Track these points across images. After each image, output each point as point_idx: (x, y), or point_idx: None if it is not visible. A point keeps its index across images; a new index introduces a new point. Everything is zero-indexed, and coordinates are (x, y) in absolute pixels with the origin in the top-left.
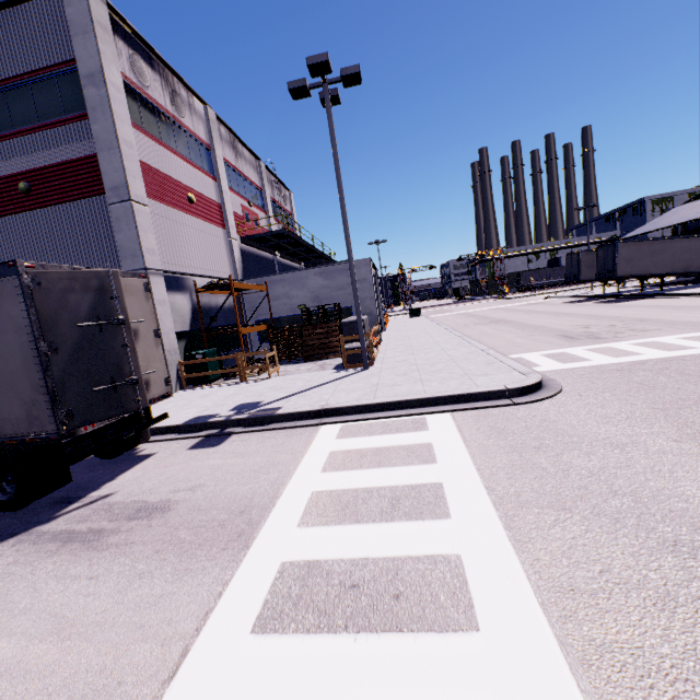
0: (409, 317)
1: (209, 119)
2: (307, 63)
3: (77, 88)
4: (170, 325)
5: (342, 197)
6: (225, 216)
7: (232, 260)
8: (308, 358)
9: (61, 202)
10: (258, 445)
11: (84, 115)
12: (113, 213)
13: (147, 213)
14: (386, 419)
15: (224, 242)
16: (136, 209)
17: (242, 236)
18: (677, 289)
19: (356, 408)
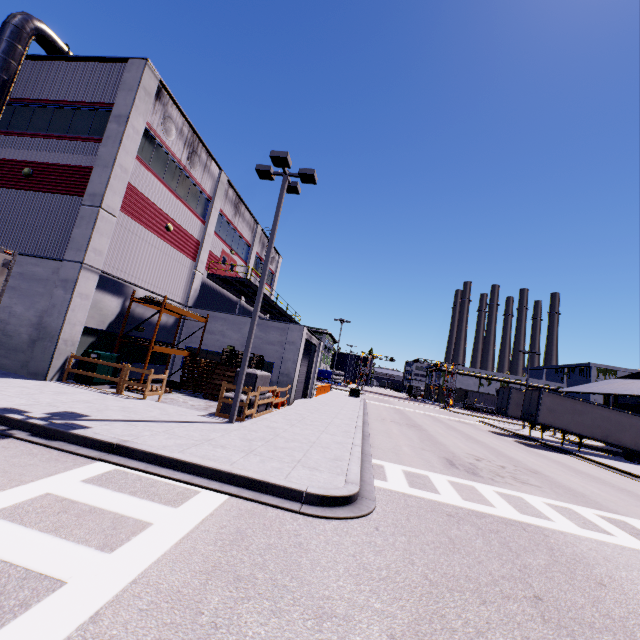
0: (348, 395)
1: (220, 180)
2: (270, 155)
3: (107, 121)
4: (81, 318)
5: (268, 260)
6: (200, 251)
7: (189, 288)
8: (208, 395)
9: (49, 192)
10: (4, 457)
11: (101, 139)
12: (81, 212)
13: (112, 222)
14: (164, 479)
15: (188, 271)
16: (101, 215)
17: (209, 273)
18: (594, 454)
19: (149, 455)
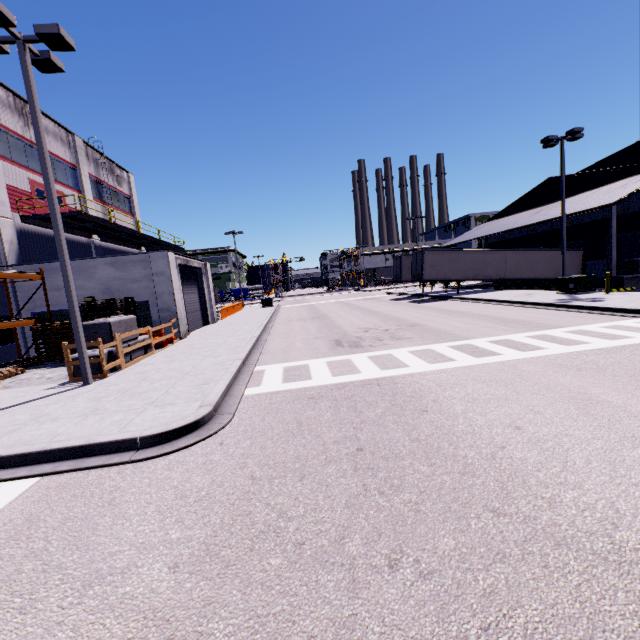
0: (261, 307)
1: None
2: None
3: None
4: None
5: (48, 179)
6: None
7: None
8: None
9: None
10: None
11: None
12: None
13: None
14: None
15: None
16: None
17: (23, 215)
18: (469, 293)
19: None
